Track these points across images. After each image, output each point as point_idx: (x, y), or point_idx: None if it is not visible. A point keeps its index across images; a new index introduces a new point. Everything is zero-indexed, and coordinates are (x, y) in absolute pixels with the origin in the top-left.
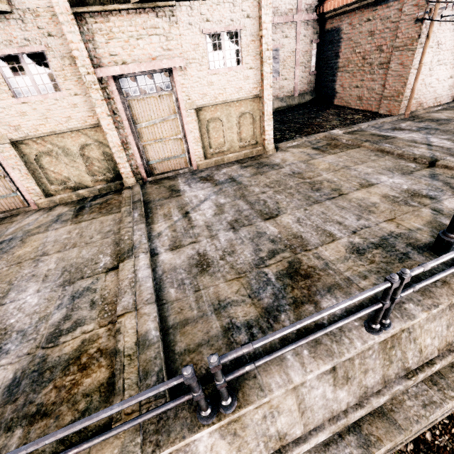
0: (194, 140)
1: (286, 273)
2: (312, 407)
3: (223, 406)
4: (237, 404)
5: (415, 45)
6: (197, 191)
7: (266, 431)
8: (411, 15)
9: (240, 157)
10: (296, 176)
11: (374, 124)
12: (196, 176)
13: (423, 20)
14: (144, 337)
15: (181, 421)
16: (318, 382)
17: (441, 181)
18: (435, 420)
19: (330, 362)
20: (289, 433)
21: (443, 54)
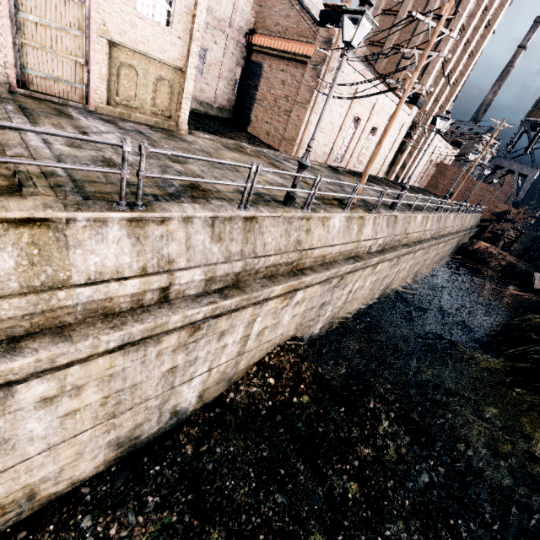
0: (99, 75)
1: (188, 186)
2: (195, 248)
3: (135, 206)
4: (146, 210)
5: (308, 106)
6: (97, 124)
7: (161, 250)
8: (308, 82)
9: (151, 122)
10: (205, 152)
11: (273, 153)
12: (94, 114)
13: (313, 89)
14: (51, 172)
15: (100, 205)
16: (202, 230)
17: (301, 187)
18: (272, 339)
19: (212, 212)
20: (176, 261)
21: (323, 124)
